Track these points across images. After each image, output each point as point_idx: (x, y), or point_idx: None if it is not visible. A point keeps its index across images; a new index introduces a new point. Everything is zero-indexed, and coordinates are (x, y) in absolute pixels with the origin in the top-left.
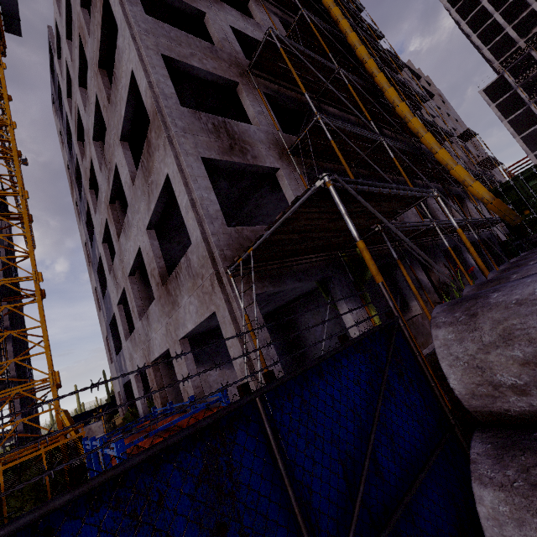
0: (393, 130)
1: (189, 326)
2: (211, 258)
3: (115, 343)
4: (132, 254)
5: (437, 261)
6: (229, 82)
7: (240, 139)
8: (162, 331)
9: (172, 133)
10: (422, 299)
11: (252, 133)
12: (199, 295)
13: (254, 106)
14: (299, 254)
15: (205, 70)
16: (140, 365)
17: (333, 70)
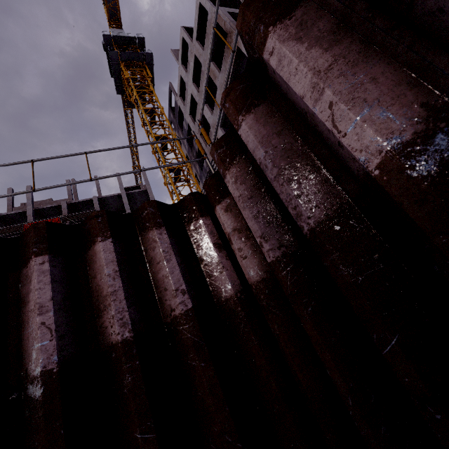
0: None
1: None
2: None
3: None
4: None
5: None
6: None
7: None
8: None
9: None
10: None
11: None
12: None
13: None
14: None
15: None
16: None
17: None
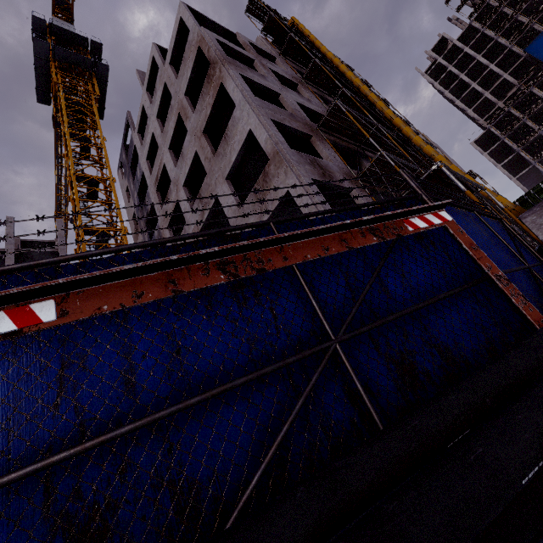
0: None
1: None
2: None
3: None
4: None
5: None
6: (306, 136)
7: (326, 170)
8: None
9: (291, 164)
10: None
11: (331, 167)
12: None
13: (326, 150)
14: None
15: (293, 128)
16: None
17: (373, 125)
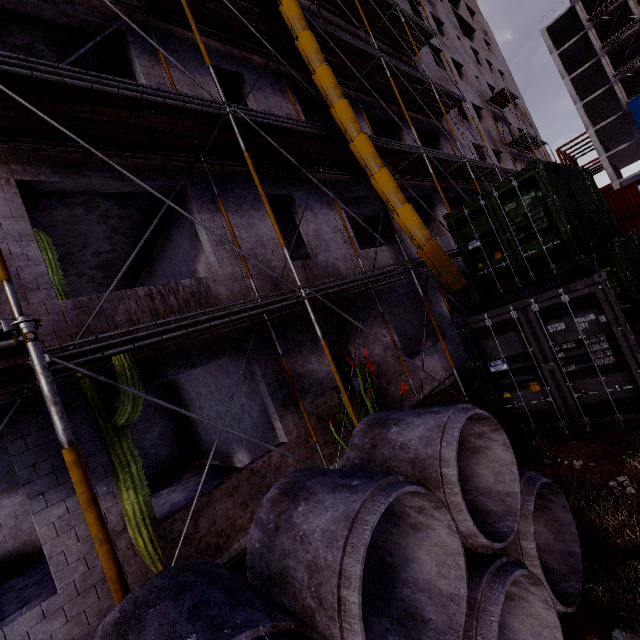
0: (352, 86)
1: None
2: None
3: None
4: None
5: (368, 324)
6: None
7: None
8: None
9: None
10: (298, 413)
11: None
12: None
13: None
14: None
15: None
16: None
17: None
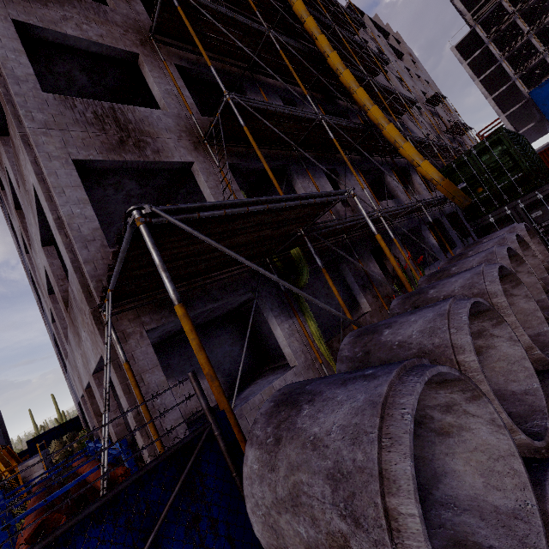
0: (348, 100)
1: (93, 364)
2: (85, 292)
3: (63, 361)
4: (43, 272)
5: (393, 247)
6: (125, 54)
7: (136, 130)
8: (80, 361)
9: (27, 131)
10: (372, 295)
11: (154, 120)
12: (88, 333)
13: (160, 84)
14: (204, 274)
15: (85, 40)
16: (80, 389)
17: (262, 32)
